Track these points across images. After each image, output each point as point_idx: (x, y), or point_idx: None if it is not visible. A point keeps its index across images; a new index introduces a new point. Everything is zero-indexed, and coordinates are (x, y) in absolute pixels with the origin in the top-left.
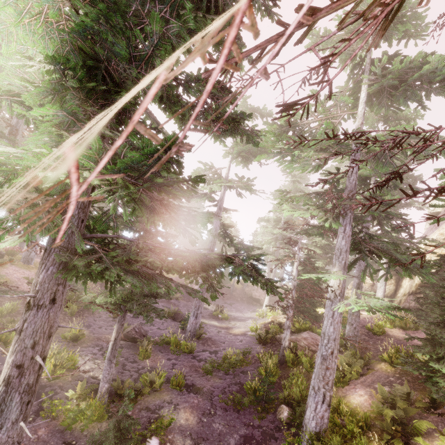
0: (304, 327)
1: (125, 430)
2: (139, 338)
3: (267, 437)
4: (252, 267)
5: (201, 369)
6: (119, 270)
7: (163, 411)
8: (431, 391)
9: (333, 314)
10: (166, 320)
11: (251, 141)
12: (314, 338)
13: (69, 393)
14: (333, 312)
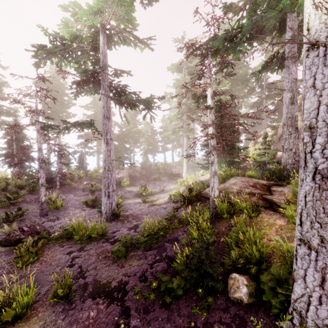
0: (230, 174)
1: None
2: (26, 238)
3: None
4: None
5: (111, 254)
6: None
7: None
8: None
9: None
10: (84, 210)
11: None
12: (245, 180)
13: None
14: None
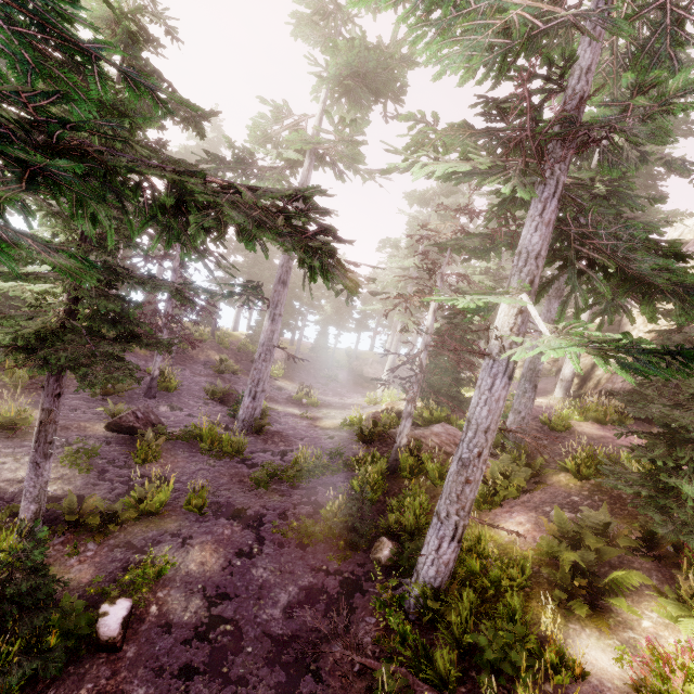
0: (437, 417)
1: (27, 598)
2: (142, 428)
3: (348, 590)
4: (282, 212)
5: (250, 480)
6: None
7: (158, 549)
8: (647, 520)
9: (492, 384)
10: (208, 404)
11: None
12: (452, 434)
13: None
14: (493, 380)
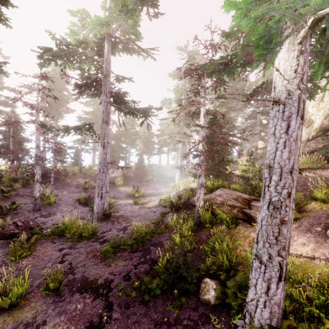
0: (216, 185)
1: None
2: (20, 232)
3: None
4: None
5: (100, 254)
6: None
7: None
8: None
9: (287, 127)
10: (76, 208)
11: None
12: (229, 193)
13: None
14: (287, 123)
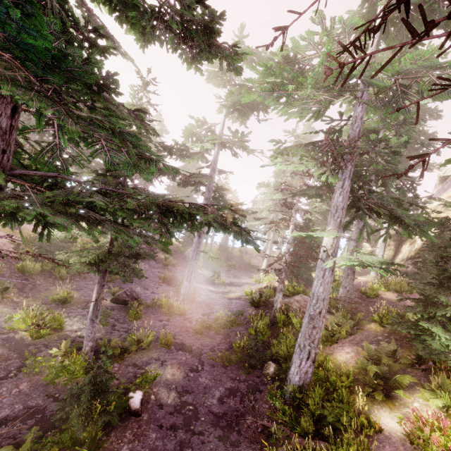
0: (297, 291)
1: (103, 385)
2: (130, 301)
3: (252, 390)
4: (228, 216)
5: (192, 329)
6: (49, 210)
7: (149, 367)
8: (418, 348)
9: (324, 274)
10: (161, 285)
11: (232, 67)
12: (307, 301)
13: (53, 351)
14: (324, 272)
